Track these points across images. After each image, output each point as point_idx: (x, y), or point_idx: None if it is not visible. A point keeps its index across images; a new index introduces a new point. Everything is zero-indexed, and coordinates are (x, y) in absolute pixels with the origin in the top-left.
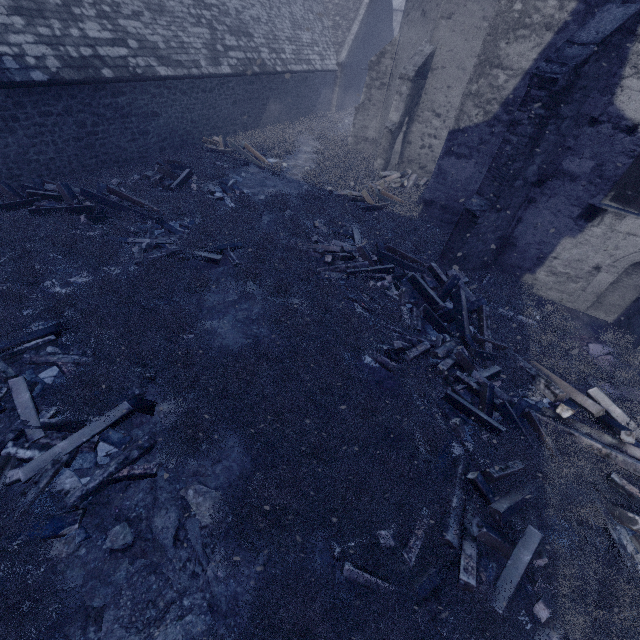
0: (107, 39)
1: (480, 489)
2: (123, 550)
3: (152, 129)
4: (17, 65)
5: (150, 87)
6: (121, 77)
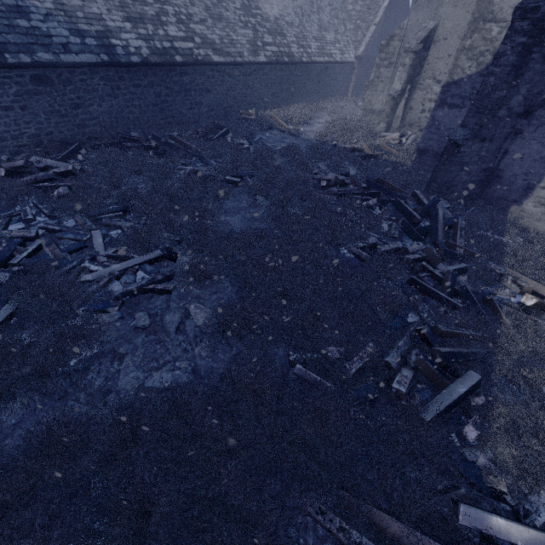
0: (181, 37)
1: (426, 338)
2: (143, 328)
3: (205, 101)
4: (124, 52)
5: (206, 70)
6: (187, 62)
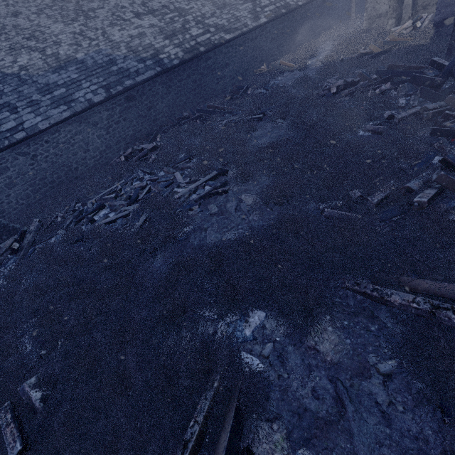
0: (201, 33)
1: (451, 164)
2: (214, 214)
3: (226, 74)
4: (168, 61)
5: (222, 49)
6: (208, 49)
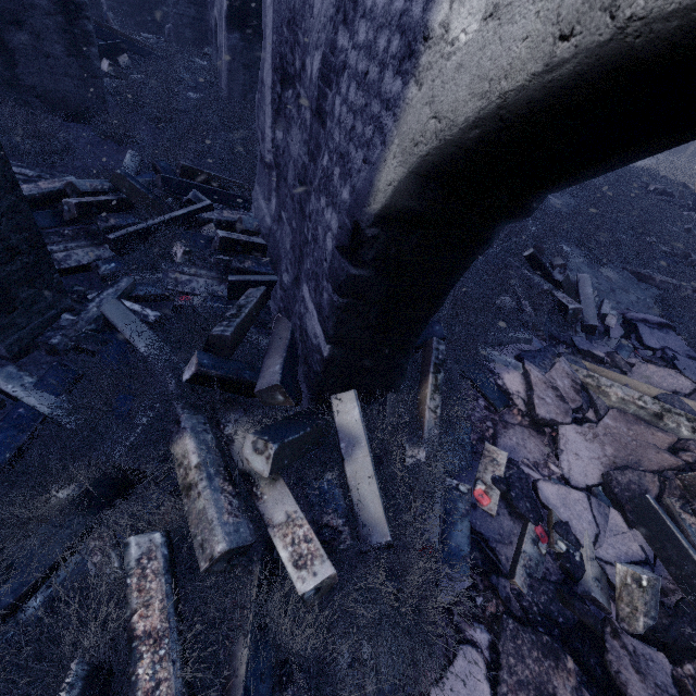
0: None
1: None
2: None
3: None
4: None
5: None
6: None
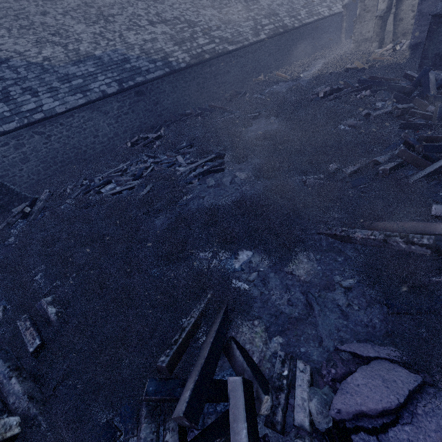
0: (206, 43)
1: (411, 145)
2: (211, 186)
3: (227, 80)
4: (176, 64)
5: (225, 58)
6: (212, 56)
